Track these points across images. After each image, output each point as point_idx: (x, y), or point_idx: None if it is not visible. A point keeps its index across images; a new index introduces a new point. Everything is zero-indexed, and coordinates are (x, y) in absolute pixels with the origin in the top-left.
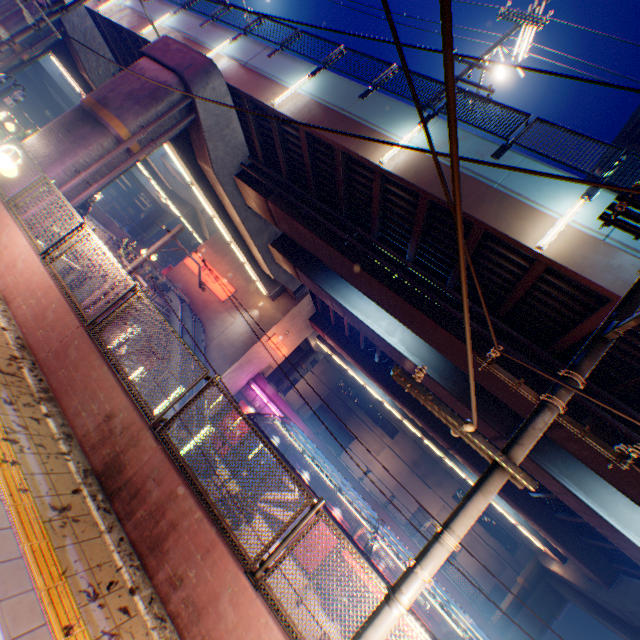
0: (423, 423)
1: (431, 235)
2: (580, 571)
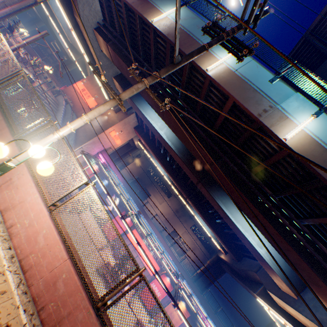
0: (177, 184)
1: None
2: (230, 257)
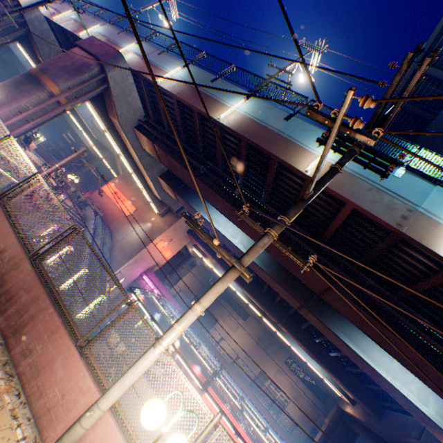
0: (261, 304)
1: (252, 167)
2: (363, 410)
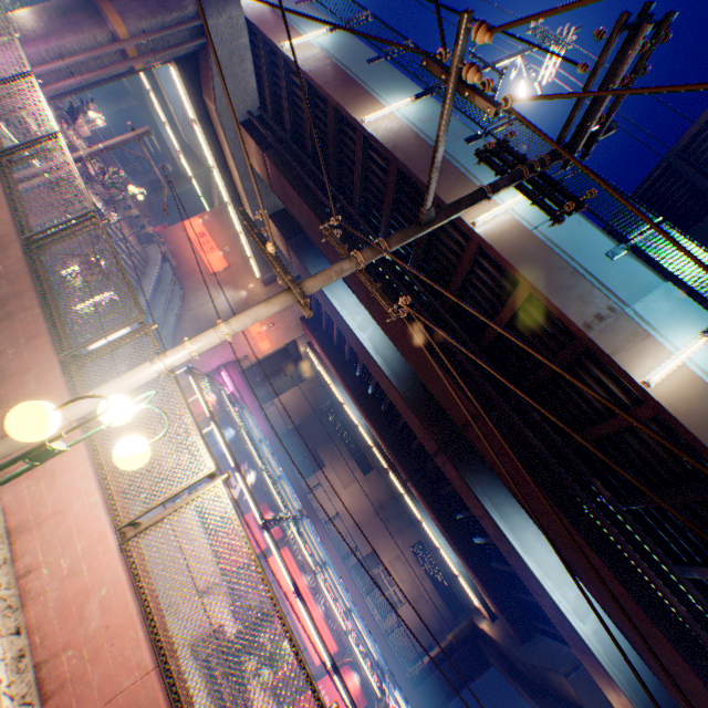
0: (388, 448)
1: (402, 213)
2: (504, 629)
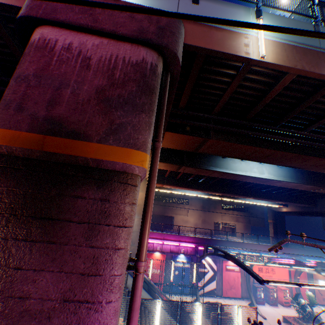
0: (234, 195)
1: None
2: (297, 206)
